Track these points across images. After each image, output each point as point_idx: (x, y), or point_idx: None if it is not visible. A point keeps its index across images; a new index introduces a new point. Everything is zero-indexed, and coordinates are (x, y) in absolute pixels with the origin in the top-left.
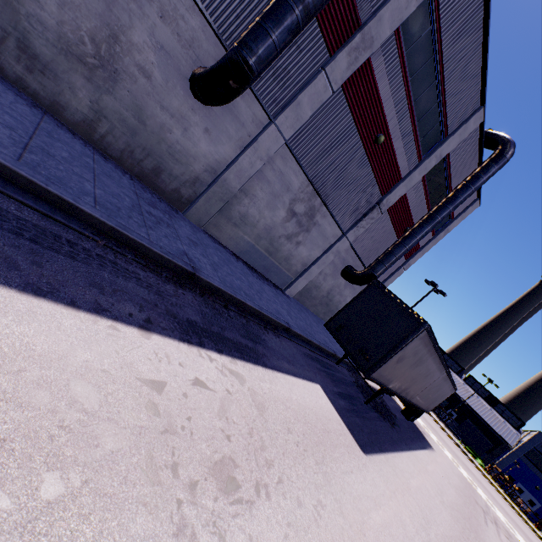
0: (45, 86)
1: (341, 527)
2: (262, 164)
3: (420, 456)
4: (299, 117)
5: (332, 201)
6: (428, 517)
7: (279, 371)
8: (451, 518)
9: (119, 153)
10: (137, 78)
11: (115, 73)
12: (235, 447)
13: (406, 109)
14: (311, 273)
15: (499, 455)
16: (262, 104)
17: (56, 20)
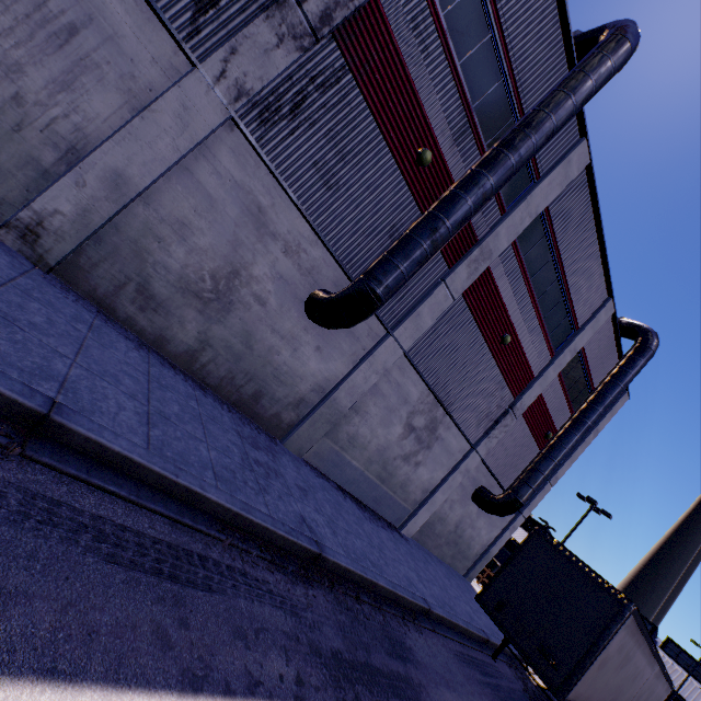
0: (154, 322)
1: None
2: (377, 378)
3: None
4: (419, 326)
5: (456, 410)
6: None
7: None
8: None
9: (218, 381)
10: (251, 306)
11: (230, 303)
12: None
13: (531, 307)
14: (434, 501)
15: None
16: (380, 319)
17: (181, 264)
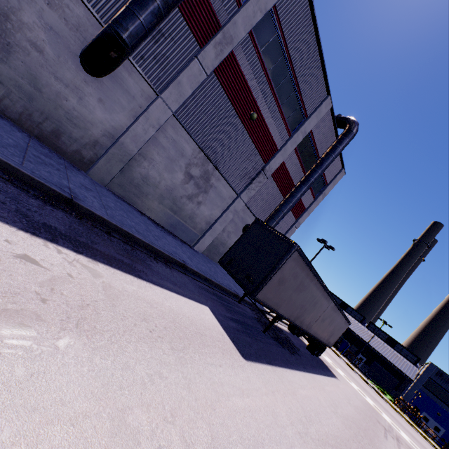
0: None
1: (182, 397)
2: (154, 131)
3: (319, 379)
4: (181, 93)
5: (223, 167)
6: (311, 417)
7: (156, 285)
8: (342, 425)
9: (18, 116)
10: (30, 51)
11: (8, 45)
12: (50, 309)
13: (271, 94)
14: (215, 230)
15: (404, 389)
16: (147, 80)
17: None
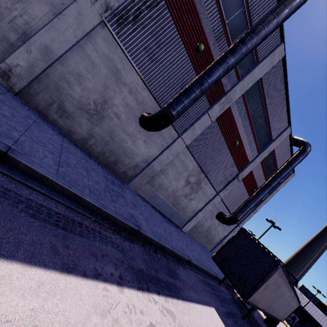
0: (66, 123)
1: None
2: (173, 157)
3: None
4: (194, 134)
5: (210, 175)
6: None
7: (190, 301)
8: None
9: (97, 153)
10: (113, 118)
11: (103, 116)
12: None
13: (249, 128)
14: (198, 217)
15: None
16: (175, 129)
17: (79, 95)
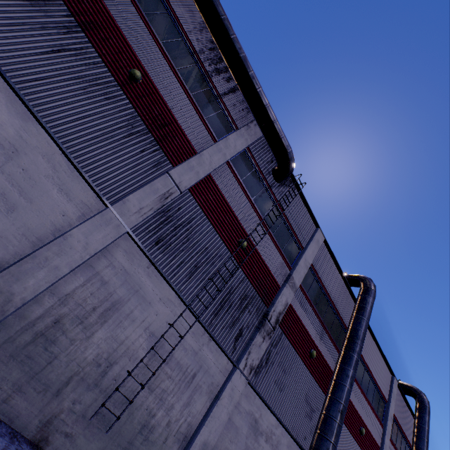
0: None
1: None
2: None
3: None
4: None
5: None
6: None
7: None
8: None
9: None
10: None
11: None
12: None
13: (365, 402)
14: None
15: None
16: None
17: None
